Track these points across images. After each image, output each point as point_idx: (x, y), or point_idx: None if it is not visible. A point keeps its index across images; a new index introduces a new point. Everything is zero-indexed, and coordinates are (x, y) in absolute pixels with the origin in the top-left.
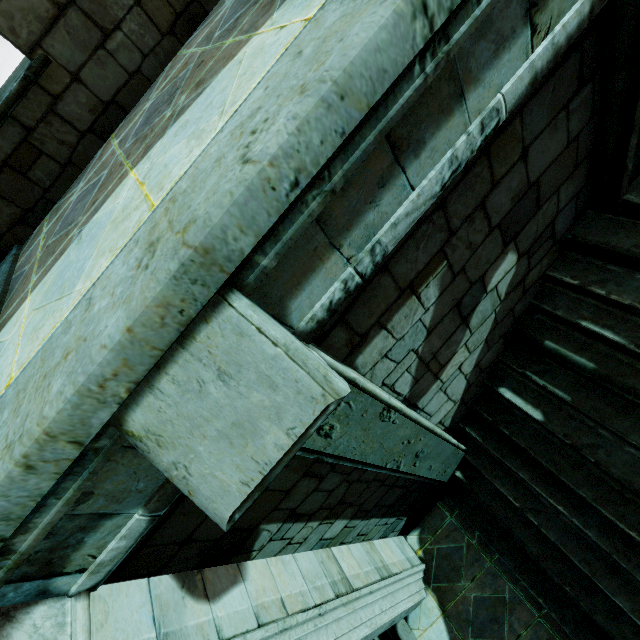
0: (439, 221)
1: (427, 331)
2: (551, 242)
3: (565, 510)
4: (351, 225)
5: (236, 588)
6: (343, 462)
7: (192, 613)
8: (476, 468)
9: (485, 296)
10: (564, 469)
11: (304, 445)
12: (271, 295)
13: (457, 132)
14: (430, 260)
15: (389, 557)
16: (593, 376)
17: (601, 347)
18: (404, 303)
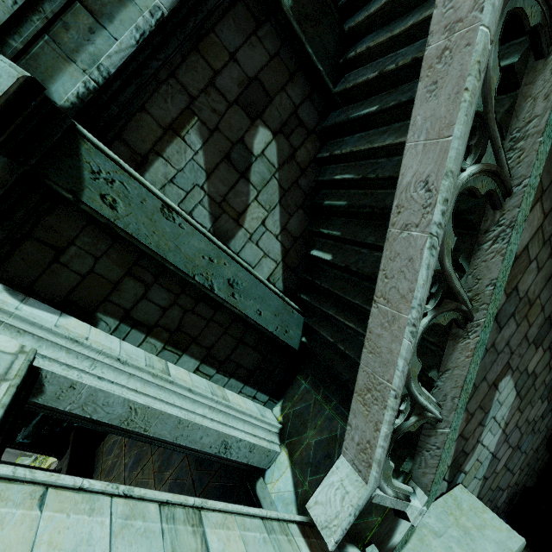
0: (176, 86)
1: (206, 173)
2: (305, 130)
3: (354, 325)
4: (79, 51)
5: (50, 314)
6: (138, 243)
7: (3, 296)
8: (315, 331)
9: (255, 159)
10: (348, 291)
11: (93, 207)
12: (36, 77)
13: (136, 15)
14: (181, 113)
15: (237, 401)
16: (344, 208)
17: (352, 191)
18: (172, 141)
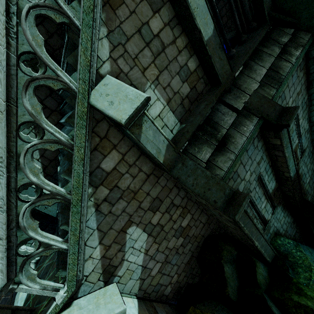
0: None
1: None
2: (49, 110)
3: None
4: None
5: None
6: None
7: None
8: None
9: None
10: None
11: None
12: None
13: None
14: None
15: None
16: None
17: None
18: None
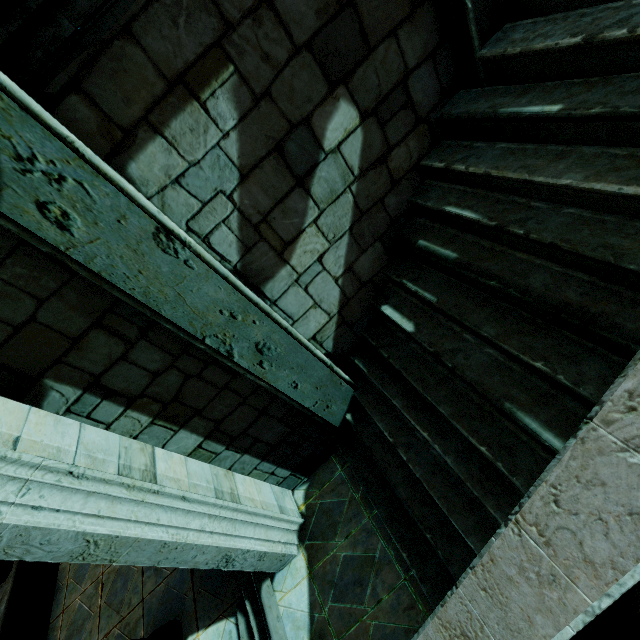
0: None
1: (239, 172)
2: (412, 116)
3: (429, 436)
4: None
5: None
6: (110, 288)
7: None
8: (366, 410)
9: (325, 157)
10: (430, 386)
11: (23, 223)
12: None
13: None
14: (204, 53)
15: (249, 492)
16: (453, 265)
17: (468, 237)
18: (183, 107)
